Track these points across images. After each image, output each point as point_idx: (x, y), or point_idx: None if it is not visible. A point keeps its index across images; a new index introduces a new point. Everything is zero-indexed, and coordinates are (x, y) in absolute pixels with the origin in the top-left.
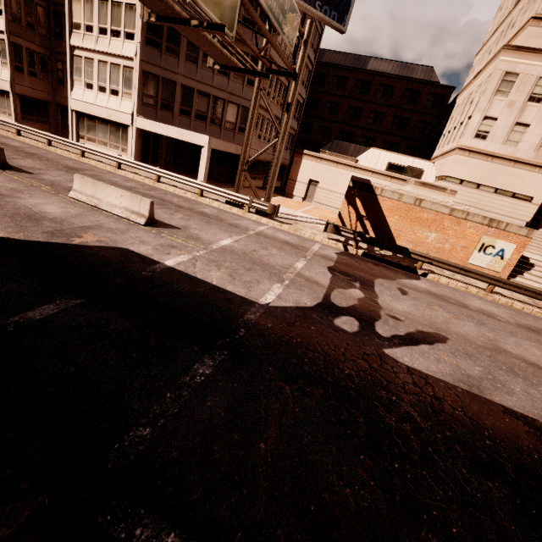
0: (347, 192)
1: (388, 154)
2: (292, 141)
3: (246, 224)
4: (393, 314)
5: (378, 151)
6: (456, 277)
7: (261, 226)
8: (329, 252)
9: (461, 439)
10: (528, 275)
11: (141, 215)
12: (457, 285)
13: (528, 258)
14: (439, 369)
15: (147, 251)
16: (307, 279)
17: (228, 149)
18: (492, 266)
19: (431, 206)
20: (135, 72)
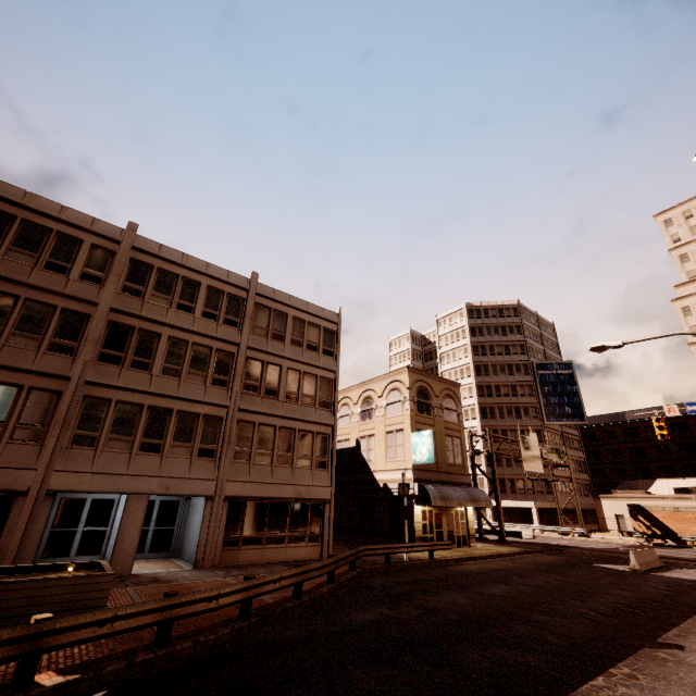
0: (629, 513)
1: (674, 480)
2: (589, 488)
3: (574, 539)
4: None
5: (664, 480)
6: None
7: (583, 540)
8: (626, 544)
9: None
10: None
11: (529, 535)
12: None
13: None
14: None
15: (541, 542)
16: (607, 546)
17: (545, 506)
18: None
19: (685, 509)
20: (485, 479)
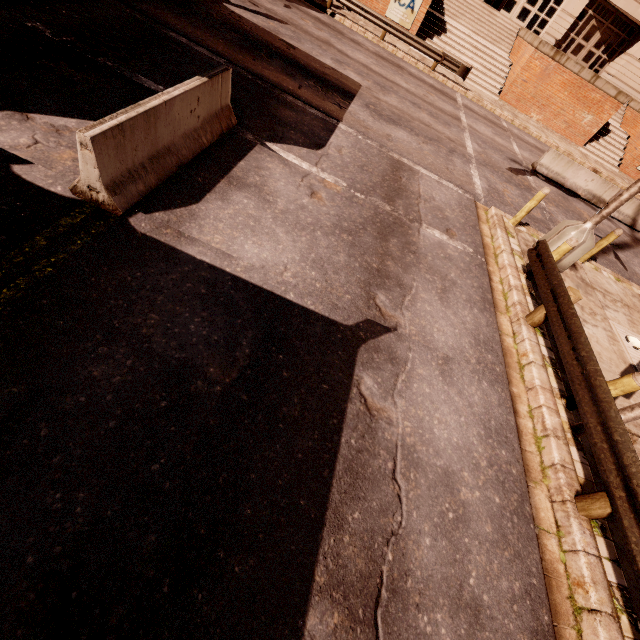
0: None
1: None
2: None
3: None
4: (256, 4)
5: None
6: (366, 27)
7: None
8: None
9: (235, 27)
10: (437, 40)
11: None
12: (358, 30)
13: (446, 23)
14: (258, 22)
15: None
16: None
17: None
18: (404, 22)
19: None
20: None
